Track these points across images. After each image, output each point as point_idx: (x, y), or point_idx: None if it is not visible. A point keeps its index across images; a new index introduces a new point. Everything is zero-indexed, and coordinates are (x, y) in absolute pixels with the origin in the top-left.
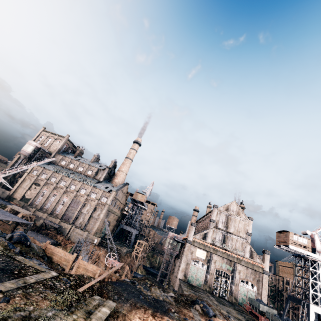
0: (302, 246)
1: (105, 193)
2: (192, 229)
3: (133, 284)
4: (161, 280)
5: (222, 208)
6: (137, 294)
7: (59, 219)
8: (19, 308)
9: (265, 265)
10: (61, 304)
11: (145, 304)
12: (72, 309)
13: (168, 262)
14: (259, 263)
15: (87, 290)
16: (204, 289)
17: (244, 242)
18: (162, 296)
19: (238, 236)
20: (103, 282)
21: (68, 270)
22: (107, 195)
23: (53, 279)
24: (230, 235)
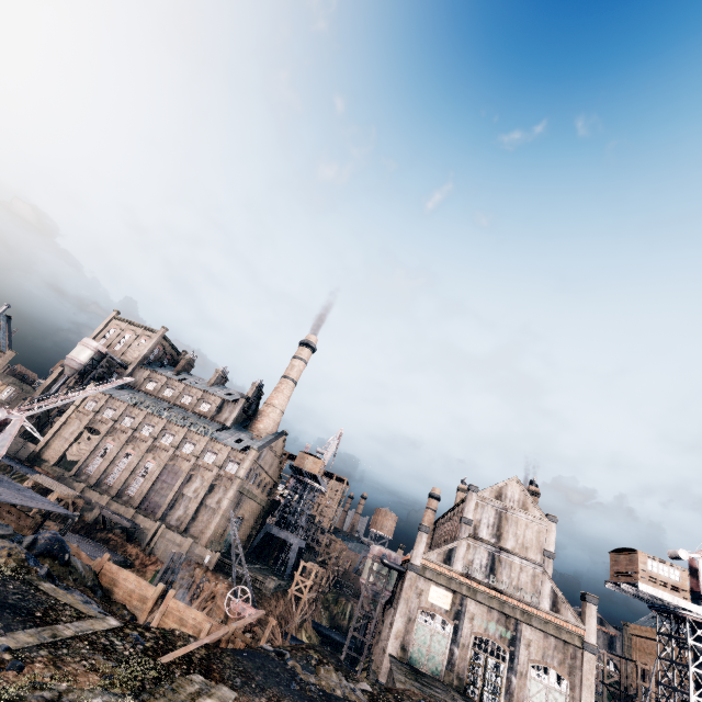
0: (668, 586)
1: (234, 454)
2: (422, 540)
3: (279, 656)
4: (351, 658)
5: (489, 494)
6: (286, 679)
7: (134, 508)
8: (41, 684)
9: (588, 630)
10: (123, 684)
11: (302, 701)
12: (144, 696)
13: (367, 614)
14: (572, 623)
15: (178, 661)
16: (448, 683)
17: (538, 572)
18: (341, 687)
19: (524, 560)
20: (215, 647)
21: (145, 619)
22: (239, 457)
23: (112, 634)
24: (507, 556)
